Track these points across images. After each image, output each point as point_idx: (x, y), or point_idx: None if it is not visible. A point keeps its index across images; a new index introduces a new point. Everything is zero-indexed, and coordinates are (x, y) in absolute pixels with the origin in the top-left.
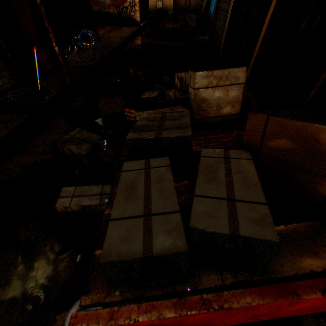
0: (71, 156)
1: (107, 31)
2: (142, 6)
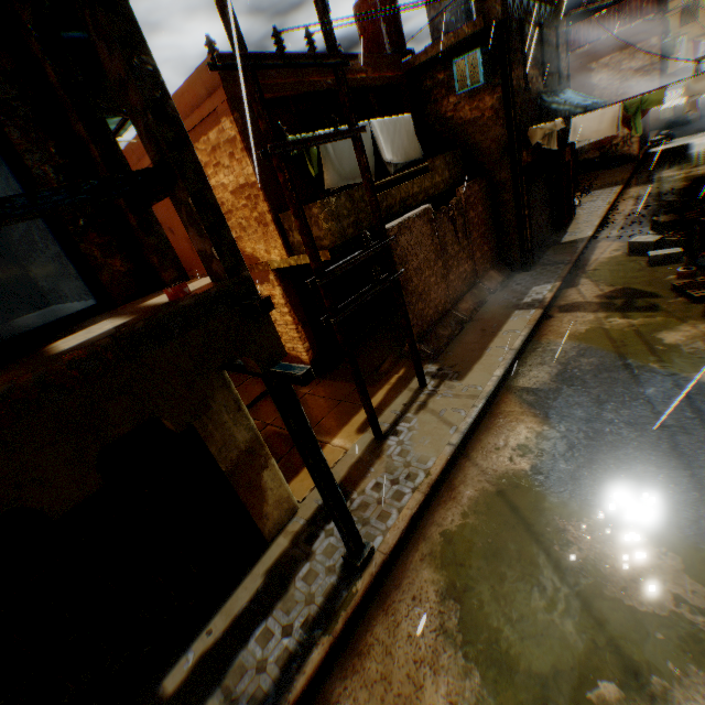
0: (636, 248)
1: (589, 180)
2: None
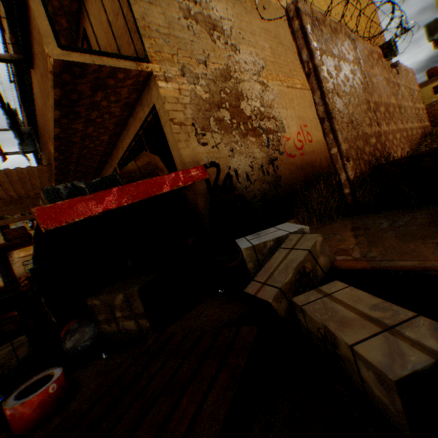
0: None
1: None
2: (5, 273)
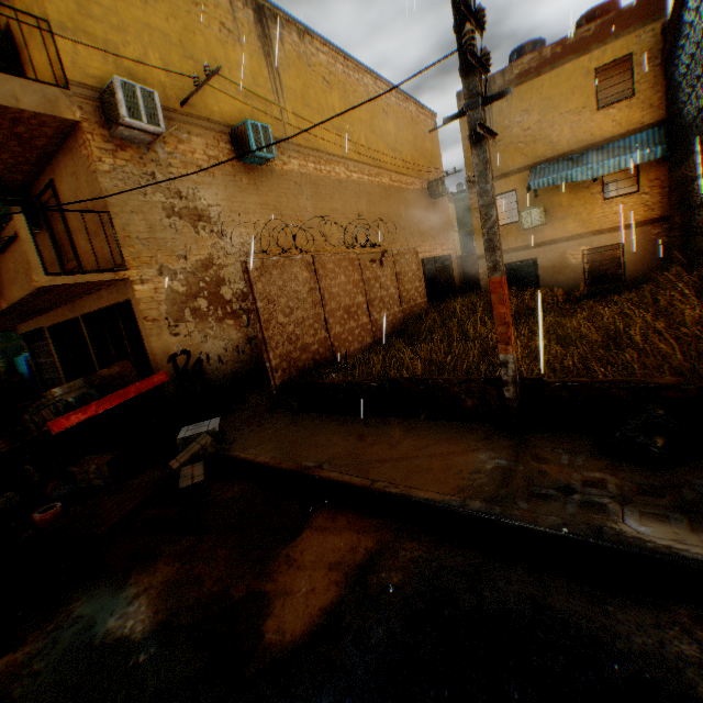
0: None
1: None
2: None
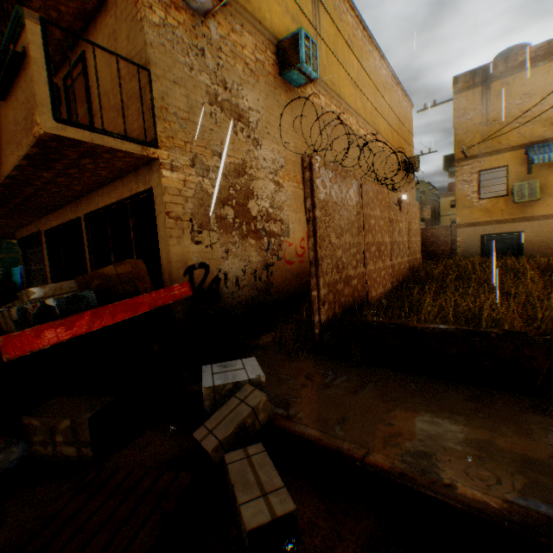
0: None
1: None
2: None
